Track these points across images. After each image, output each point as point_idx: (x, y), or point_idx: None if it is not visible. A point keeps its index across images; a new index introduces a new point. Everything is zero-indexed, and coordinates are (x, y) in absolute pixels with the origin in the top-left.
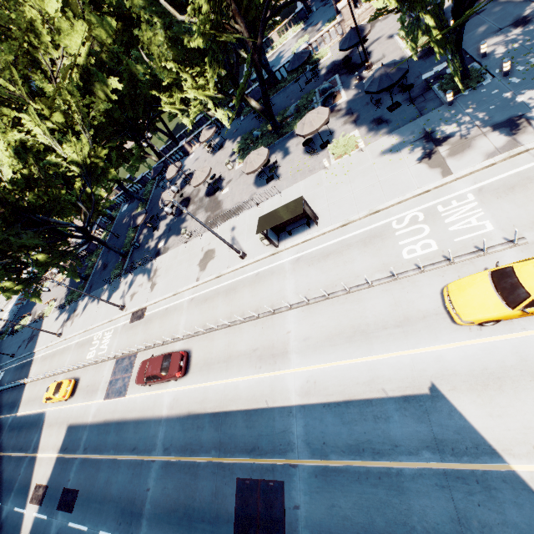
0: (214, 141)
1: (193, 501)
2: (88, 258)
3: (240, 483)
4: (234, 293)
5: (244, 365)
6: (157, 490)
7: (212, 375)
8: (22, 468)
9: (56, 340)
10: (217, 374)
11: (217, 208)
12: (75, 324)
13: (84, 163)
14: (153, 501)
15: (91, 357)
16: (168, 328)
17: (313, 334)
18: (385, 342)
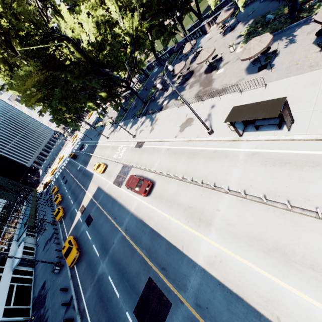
0: (228, 23)
1: (127, 268)
2: (130, 98)
3: (150, 281)
4: (194, 158)
5: (179, 212)
6: (116, 246)
7: (160, 205)
8: (81, 193)
9: (106, 140)
10: (163, 207)
11: (208, 85)
12: (114, 135)
13: (133, 35)
14: (113, 250)
15: (115, 157)
16: (150, 161)
17: (236, 224)
18: (304, 280)
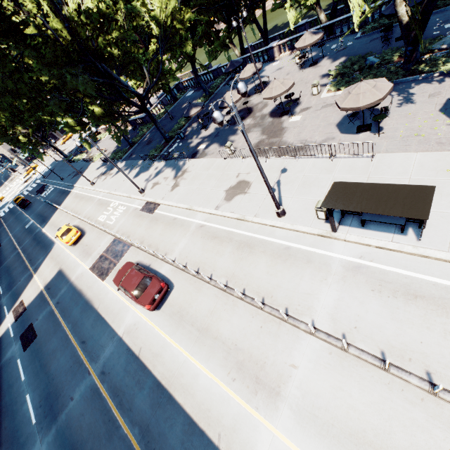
0: (311, 53)
1: None
2: (142, 127)
3: None
4: (248, 252)
5: (216, 355)
6: (77, 408)
7: (179, 333)
8: (23, 277)
9: (89, 186)
10: (184, 337)
11: (276, 134)
12: (106, 181)
13: (165, 24)
14: (69, 416)
15: (101, 220)
16: (166, 240)
17: (331, 405)
18: None
